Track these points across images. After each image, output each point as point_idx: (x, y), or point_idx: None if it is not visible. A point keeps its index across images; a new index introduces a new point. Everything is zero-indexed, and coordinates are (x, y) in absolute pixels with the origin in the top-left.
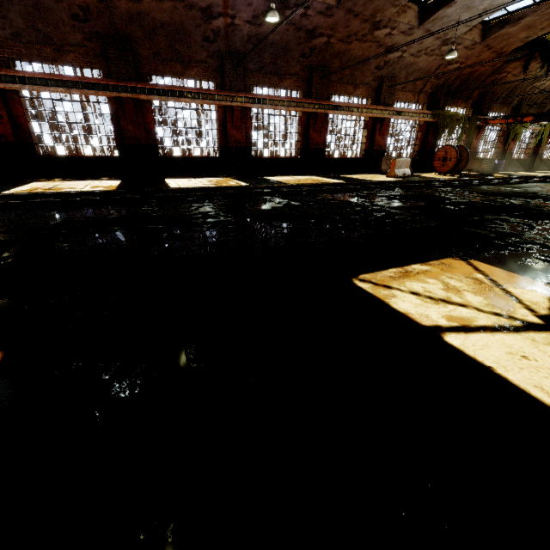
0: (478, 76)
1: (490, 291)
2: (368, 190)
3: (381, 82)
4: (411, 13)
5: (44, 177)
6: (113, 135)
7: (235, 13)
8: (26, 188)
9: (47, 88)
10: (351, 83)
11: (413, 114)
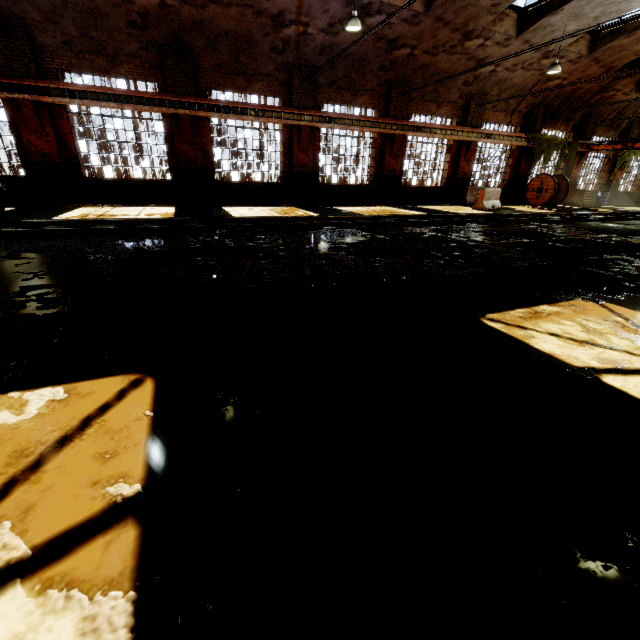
0: (582, 94)
1: (636, 335)
2: (458, 224)
3: (469, 100)
4: (508, 21)
5: (89, 202)
6: (166, 156)
7: (309, 20)
8: (76, 214)
9: (98, 103)
10: (435, 101)
11: (505, 138)
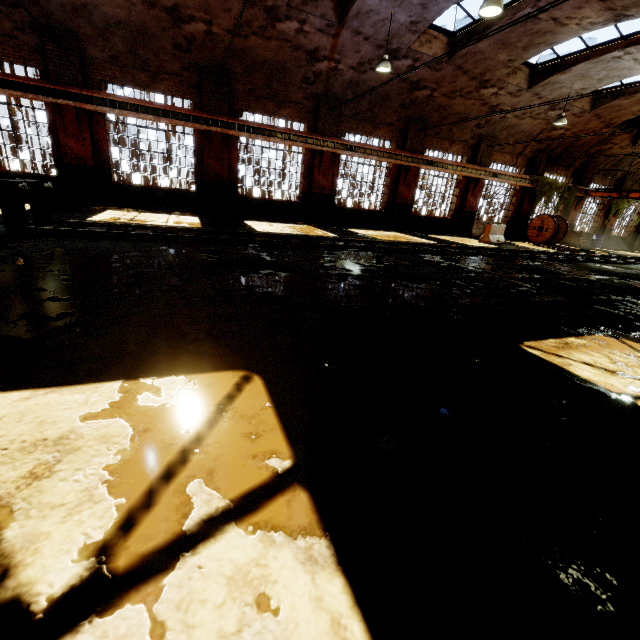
0: (582, 144)
1: None
2: (471, 255)
3: (480, 141)
4: (521, 75)
5: (114, 205)
6: (194, 168)
7: (341, 58)
8: (107, 217)
9: (137, 115)
10: (448, 139)
11: (510, 178)
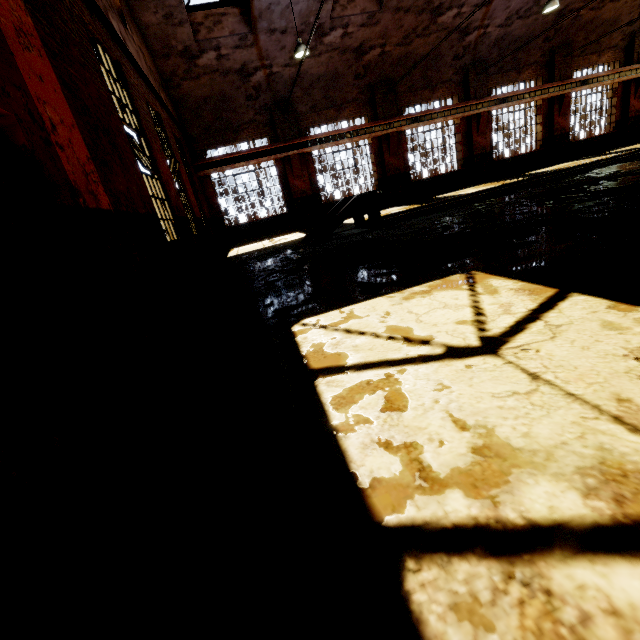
0: None
1: None
2: None
3: (632, 39)
4: None
5: None
6: (375, 171)
7: (490, 22)
8: None
9: (337, 143)
10: (595, 52)
11: None
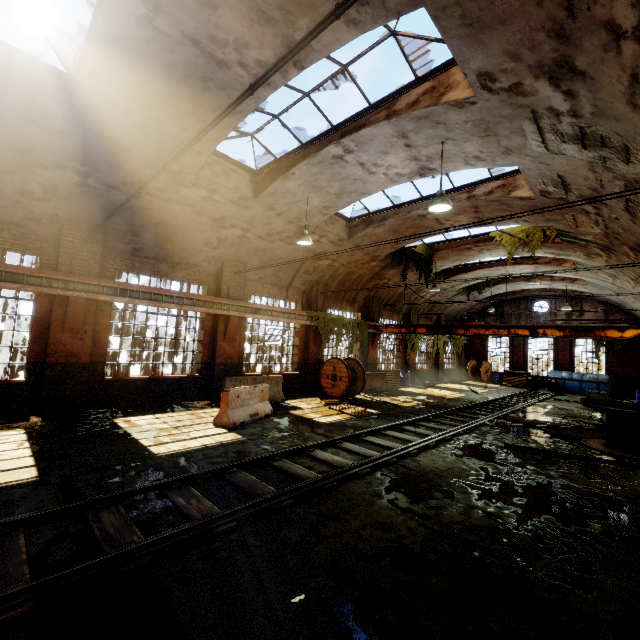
0: (357, 278)
1: None
2: None
3: (222, 266)
4: (238, 178)
5: None
6: None
7: None
8: None
9: None
10: (165, 260)
11: (280, 314)
